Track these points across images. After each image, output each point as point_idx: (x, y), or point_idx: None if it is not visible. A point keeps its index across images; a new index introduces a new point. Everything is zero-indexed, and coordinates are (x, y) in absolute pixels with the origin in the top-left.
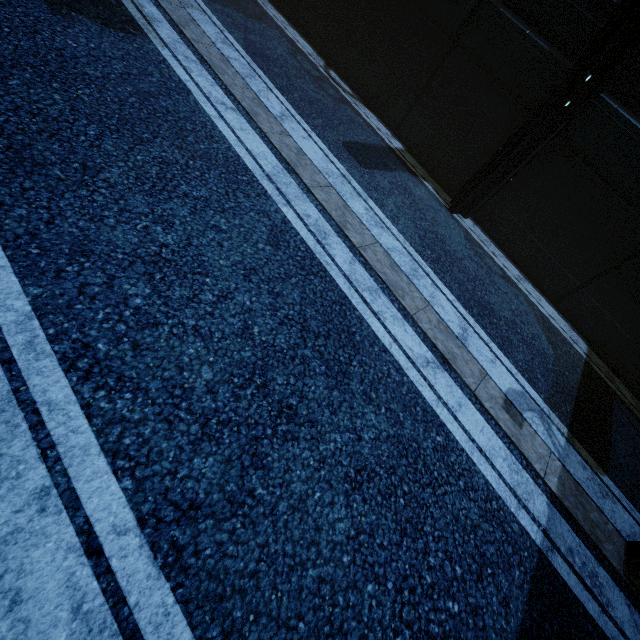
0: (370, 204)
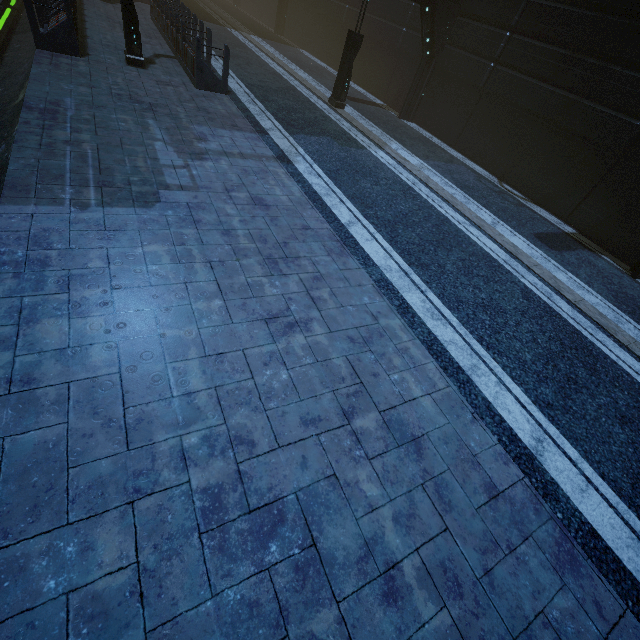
0: (569, 275)
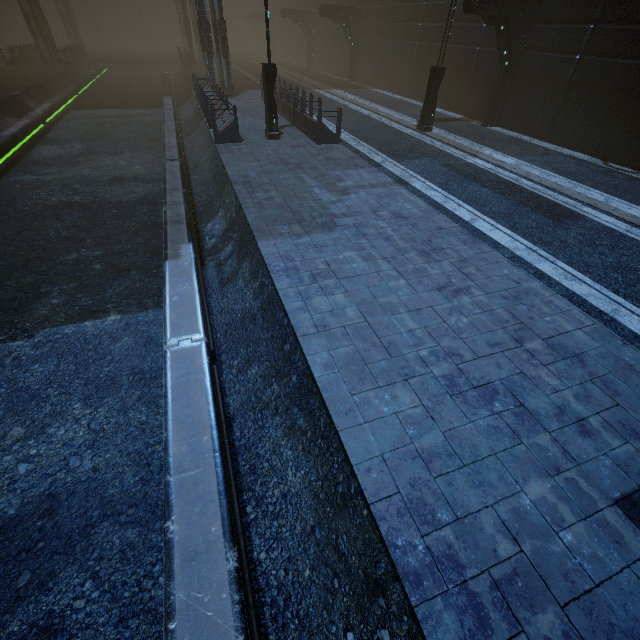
0: None
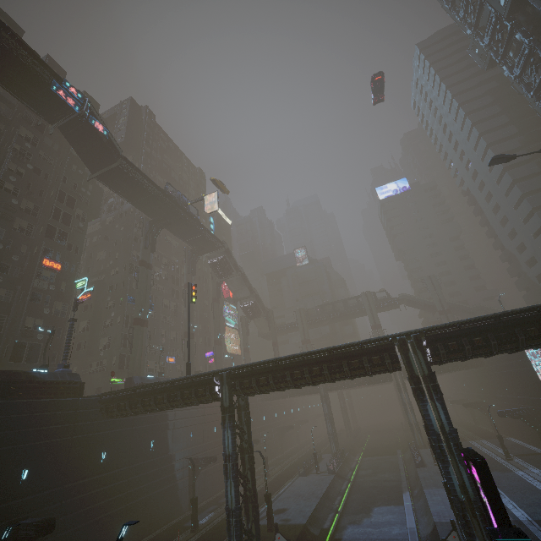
0: None
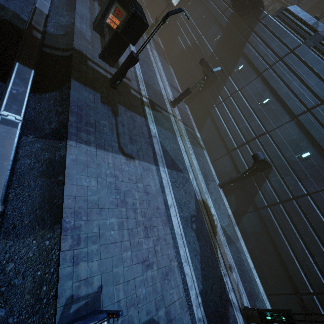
0: None
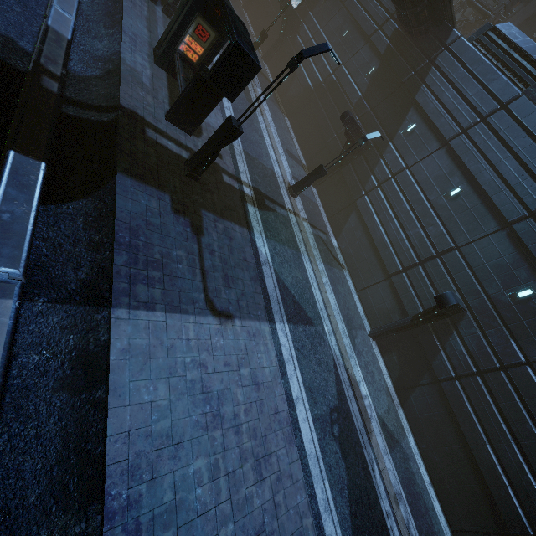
0: None
